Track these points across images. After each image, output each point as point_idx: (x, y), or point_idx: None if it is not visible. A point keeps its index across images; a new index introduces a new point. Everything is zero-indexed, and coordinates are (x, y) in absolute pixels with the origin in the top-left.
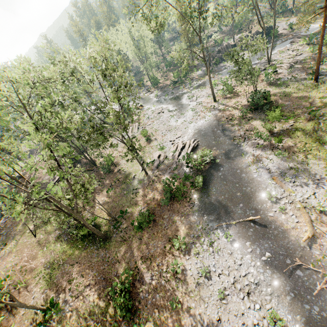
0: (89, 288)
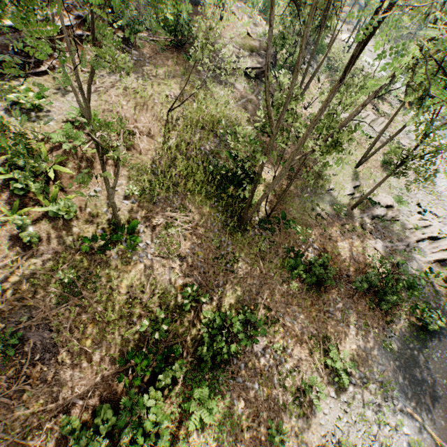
0: (180, 262)
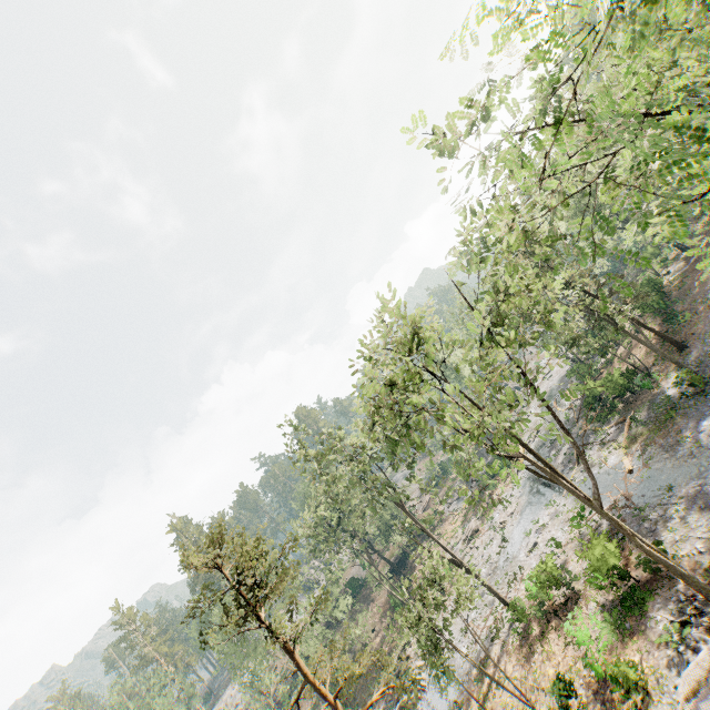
0: None
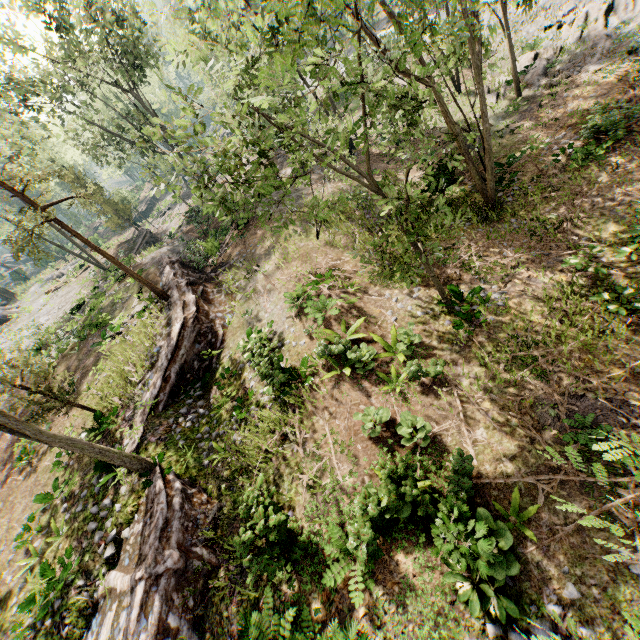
0: (523, 268)
